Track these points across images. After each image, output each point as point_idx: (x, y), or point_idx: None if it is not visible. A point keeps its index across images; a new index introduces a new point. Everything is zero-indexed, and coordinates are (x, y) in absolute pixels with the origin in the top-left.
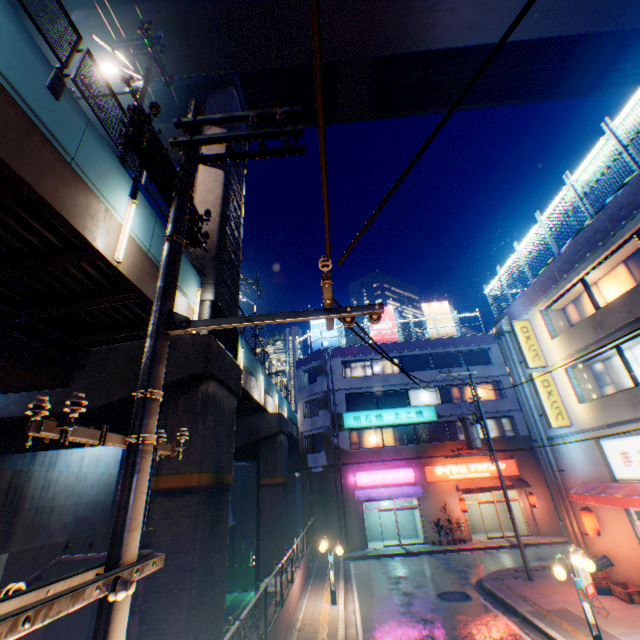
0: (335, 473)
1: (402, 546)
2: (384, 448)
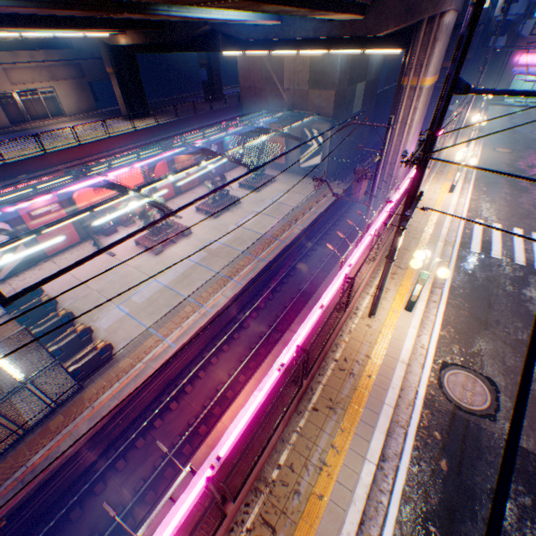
0: (505, 55)
1: (525, 104)
2: None
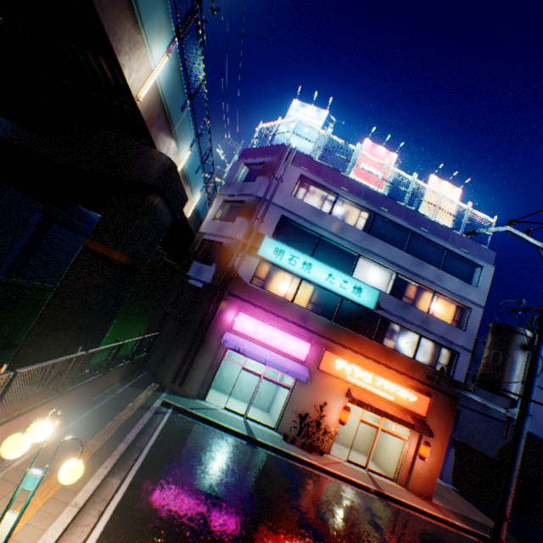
0: (213, 299)
1: (246, 421)
2: (291, 305)
